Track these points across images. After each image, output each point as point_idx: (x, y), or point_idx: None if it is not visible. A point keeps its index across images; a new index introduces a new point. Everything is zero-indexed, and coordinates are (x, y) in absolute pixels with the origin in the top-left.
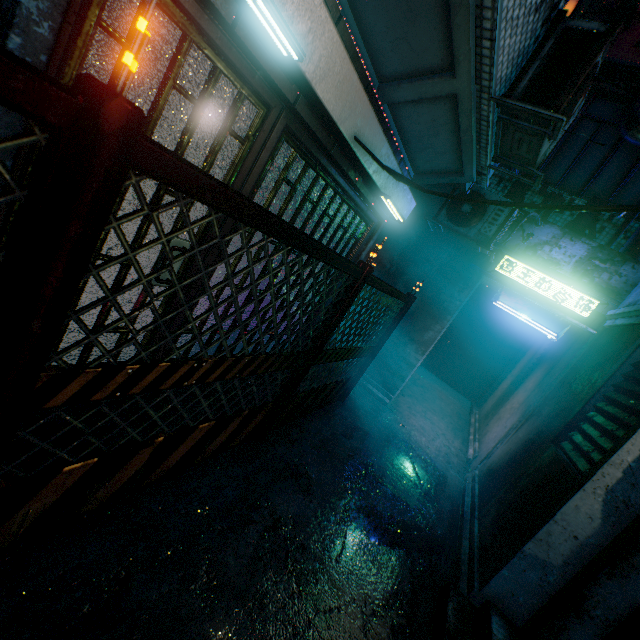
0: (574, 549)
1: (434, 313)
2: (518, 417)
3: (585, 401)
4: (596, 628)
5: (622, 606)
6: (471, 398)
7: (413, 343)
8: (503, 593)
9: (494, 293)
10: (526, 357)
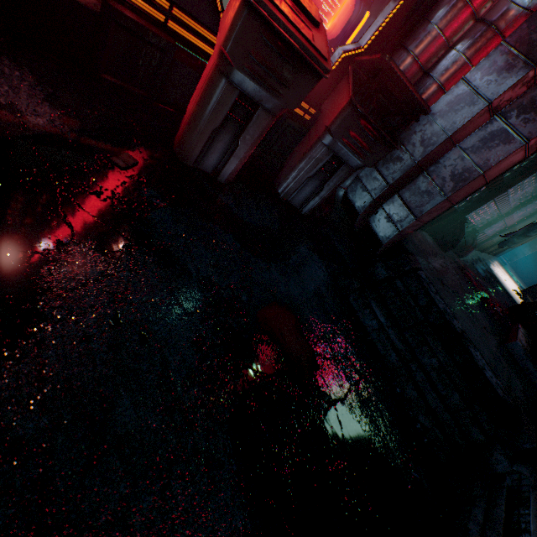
0: None
1: None
2: None
3: None
4: None
5: None
6: (528, 284)
7: (529, 247)
8: None
9: None
10: None
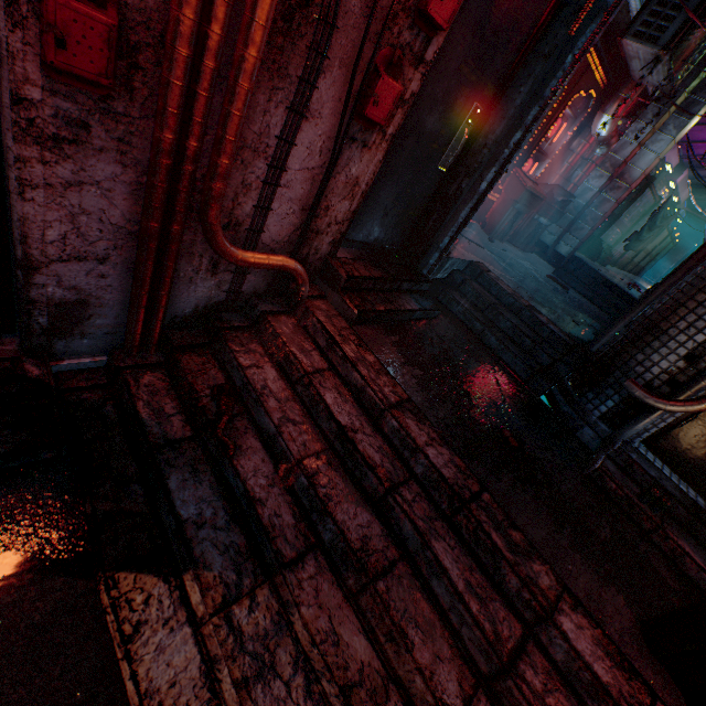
0: None
1: (680, 250)
2: None
3: None
4: None
5: None
6: None
7: (668, 261)
8: None
9: None
10: None
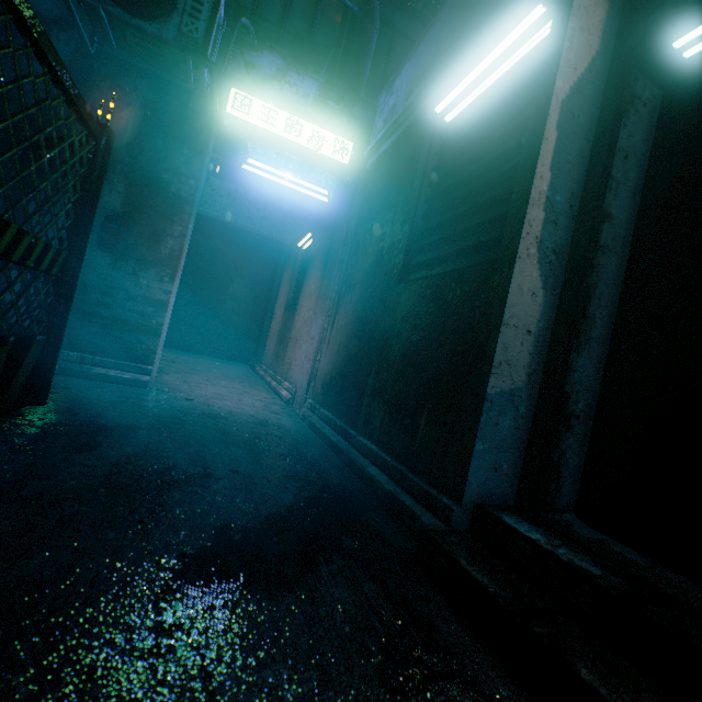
0: (532, 349)
1: (162, 207)
2: (324, 316)
3: (411, 217)
4: (583, 426)
5: (594, 378)
6: (246, 360)
7: (148, 267)
8: (486, 478)
9: (222, 231)
10: (286, 280)
